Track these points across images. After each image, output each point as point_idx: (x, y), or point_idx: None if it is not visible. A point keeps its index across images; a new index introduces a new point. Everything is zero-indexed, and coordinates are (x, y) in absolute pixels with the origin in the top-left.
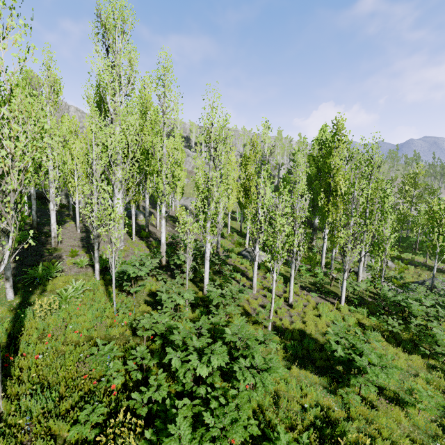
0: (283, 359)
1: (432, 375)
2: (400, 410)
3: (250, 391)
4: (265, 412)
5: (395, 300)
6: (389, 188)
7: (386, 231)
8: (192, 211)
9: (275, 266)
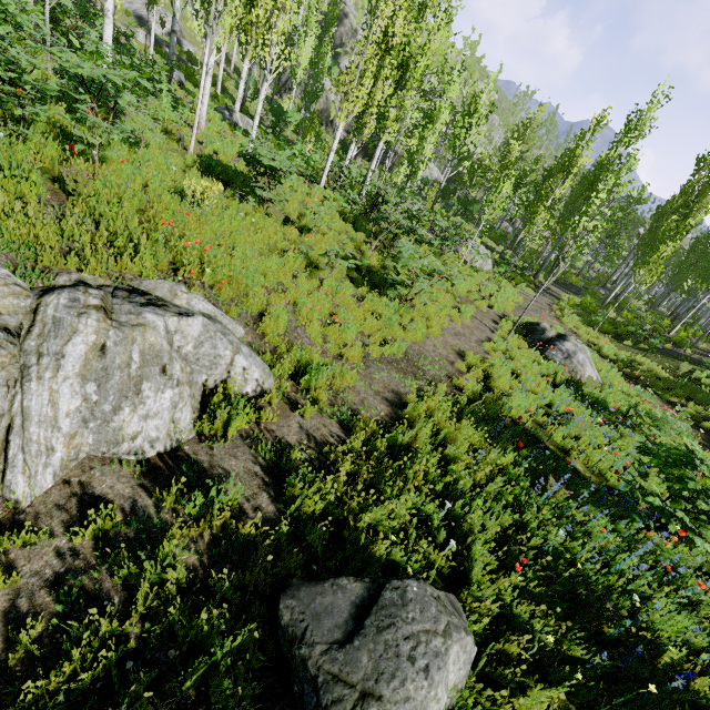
0: (187, 168)
1: (359, 237)
2: (297, 230)
3: (92, 115)
4: (111, 149)
5: (378, 187)
6: (458, 71)
7: (409, 101)
8: (157, 37)
9: (209, 38)
